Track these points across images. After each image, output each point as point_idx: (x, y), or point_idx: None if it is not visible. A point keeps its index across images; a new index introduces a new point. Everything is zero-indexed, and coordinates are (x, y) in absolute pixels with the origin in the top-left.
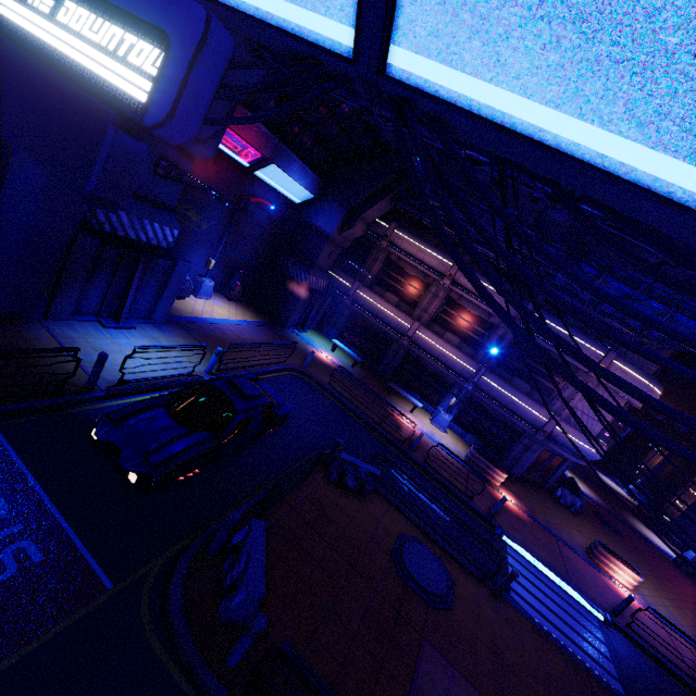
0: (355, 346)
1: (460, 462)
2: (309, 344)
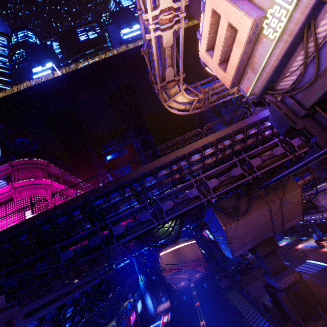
0: (295, 233)
1: (313, 247)
2: (278, 244)
